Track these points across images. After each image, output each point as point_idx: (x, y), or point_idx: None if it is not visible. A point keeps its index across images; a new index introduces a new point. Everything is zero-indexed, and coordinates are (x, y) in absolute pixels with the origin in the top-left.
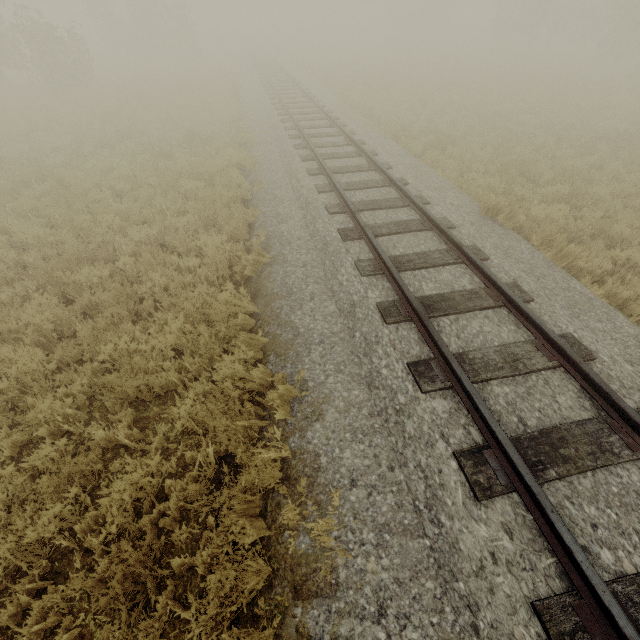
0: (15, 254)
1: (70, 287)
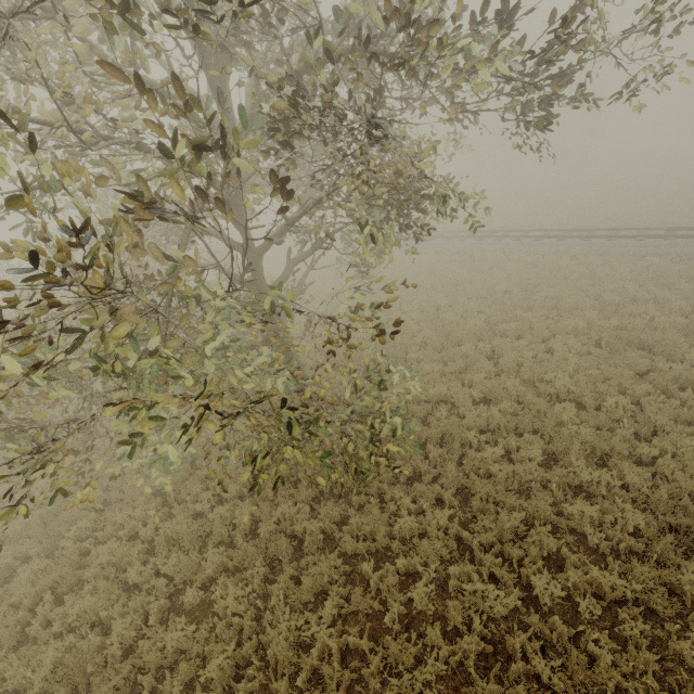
0: (636, 286)
1: (675, 280)
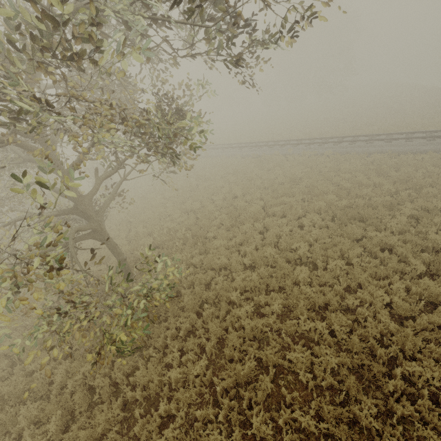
0: (362, 175)
1: (388, 170)
